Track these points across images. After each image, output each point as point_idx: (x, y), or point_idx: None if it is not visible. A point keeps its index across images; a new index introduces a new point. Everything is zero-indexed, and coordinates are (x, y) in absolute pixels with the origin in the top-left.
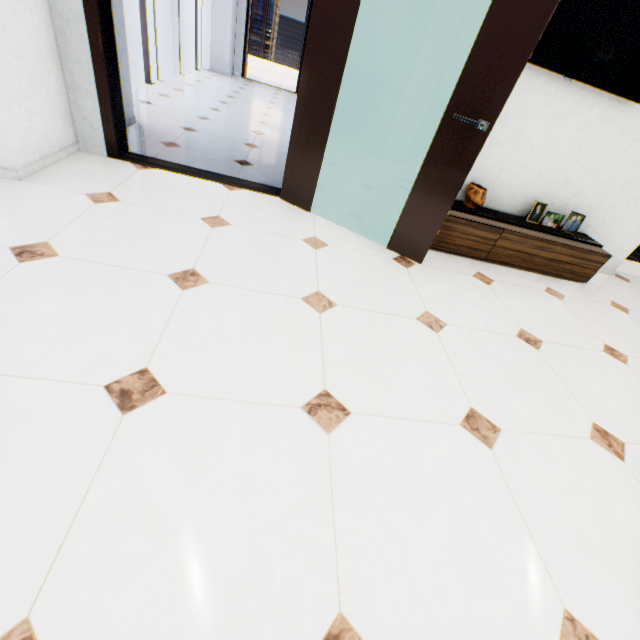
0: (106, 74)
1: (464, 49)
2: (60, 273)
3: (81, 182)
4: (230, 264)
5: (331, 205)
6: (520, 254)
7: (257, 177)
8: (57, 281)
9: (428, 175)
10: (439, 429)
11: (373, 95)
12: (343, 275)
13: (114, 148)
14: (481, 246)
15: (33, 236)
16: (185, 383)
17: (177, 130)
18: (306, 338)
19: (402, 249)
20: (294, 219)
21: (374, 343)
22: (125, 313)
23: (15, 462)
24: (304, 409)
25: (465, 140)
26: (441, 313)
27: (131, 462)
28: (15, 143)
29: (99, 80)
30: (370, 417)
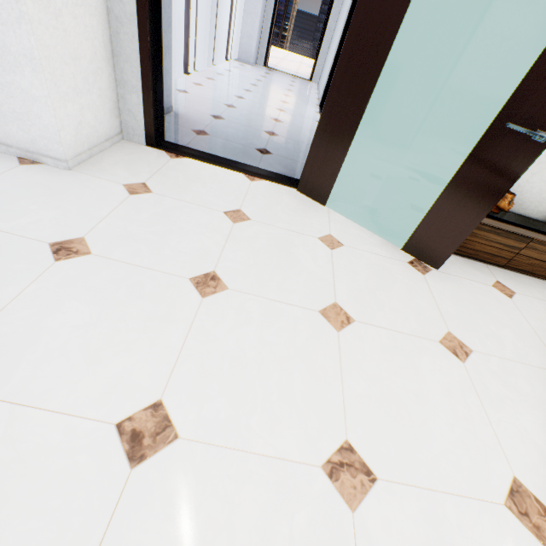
0: (151, 72)
1: (517, 48)
2: (90, 274)
3: (120, 172)
4: (249, 266)
5: (345, 199)
6: (545, 264)
7: (276, 166)
8: (86, 284)
9: (461, 183)
10: (481, 511)
11: (405, 95)
12: (359, 282)
13: (152, 138)
14: (502, 253)
15: (71, 230)
16: (198, 424)
17: (207, 118)
18: (324, 365)
19: (418, 253)
20: (310, 213)
21: (396, 374)
22: (145, 325)
23: (11, 535)
24: (324, 469)
25: (514, 150)
26: (464, 335)
27: (133, 543)
28: (67, 137)
29: (144, 77)
30: (399, 486)
